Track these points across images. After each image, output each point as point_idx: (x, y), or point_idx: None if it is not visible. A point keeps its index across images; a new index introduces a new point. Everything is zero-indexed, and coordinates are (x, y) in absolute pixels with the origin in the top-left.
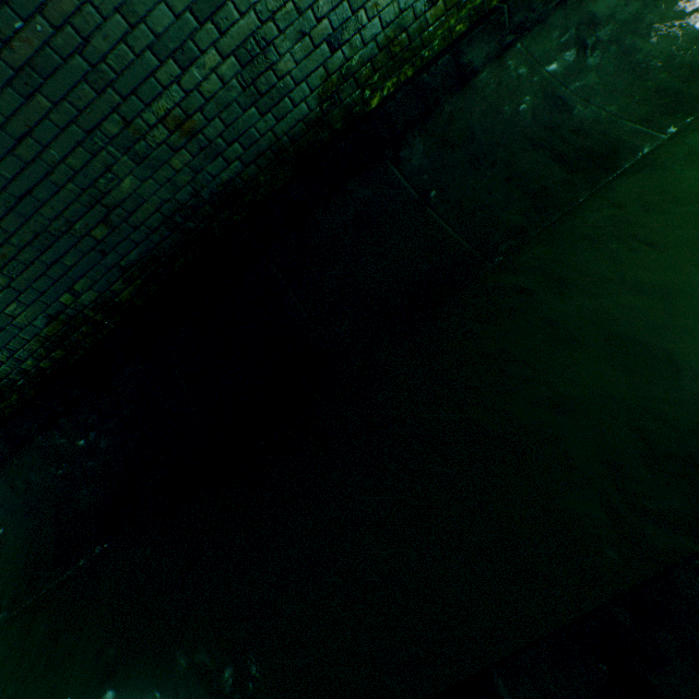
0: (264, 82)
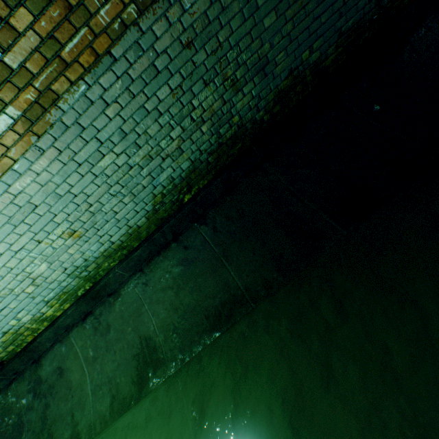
0: None
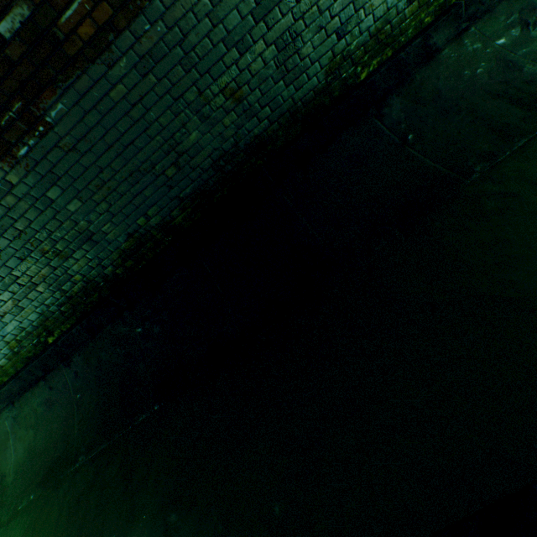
0: (291, 62)
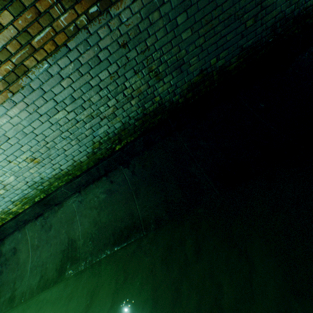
0: None
